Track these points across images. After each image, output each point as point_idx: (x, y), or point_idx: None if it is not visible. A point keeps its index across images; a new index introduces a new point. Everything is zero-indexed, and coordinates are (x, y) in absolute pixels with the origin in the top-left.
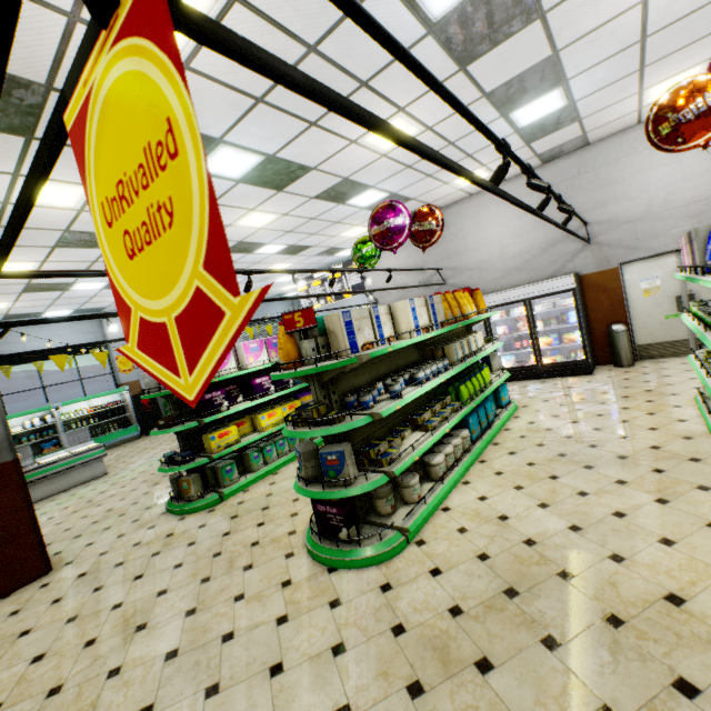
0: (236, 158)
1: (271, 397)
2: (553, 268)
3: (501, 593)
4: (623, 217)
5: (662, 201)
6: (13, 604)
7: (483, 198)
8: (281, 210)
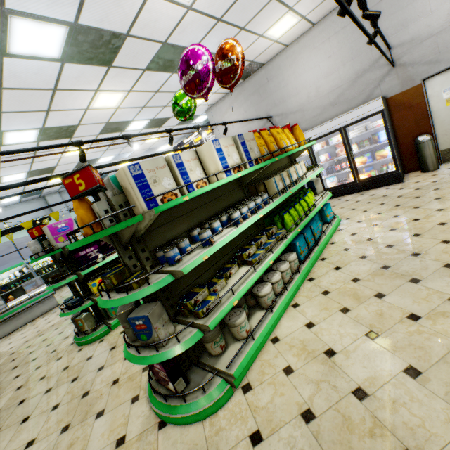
0: (38, 32)
1: None
2: (363, 96)
3: None
4: (425, 33)
5: None
6: None
7: (297, 46)
8: (124, 87)
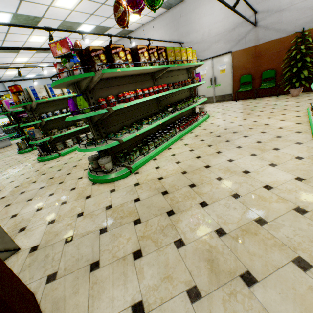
0: None
1: None
2: None
3: (64, 164)
4: (195, 40)
5: (207, 33)
6: None
7: (148, 26)
8: (46, 34)
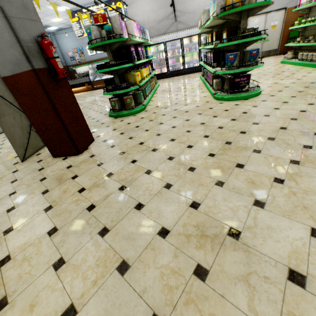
0: None
1: (144, 60)
2: None
3: (305, 88)
4: None
5: None
6: (102, 147)
7: None
8: None
